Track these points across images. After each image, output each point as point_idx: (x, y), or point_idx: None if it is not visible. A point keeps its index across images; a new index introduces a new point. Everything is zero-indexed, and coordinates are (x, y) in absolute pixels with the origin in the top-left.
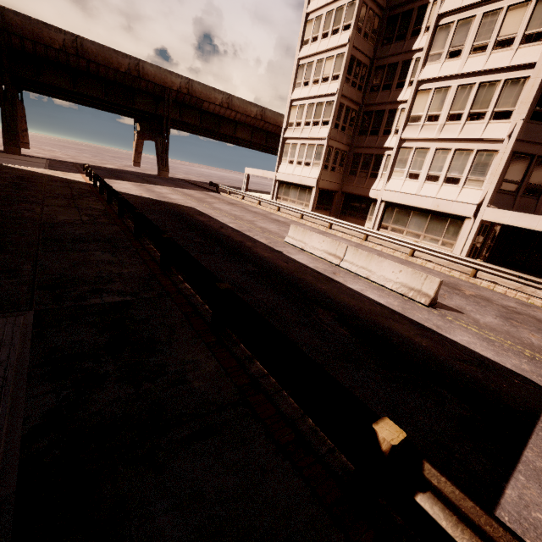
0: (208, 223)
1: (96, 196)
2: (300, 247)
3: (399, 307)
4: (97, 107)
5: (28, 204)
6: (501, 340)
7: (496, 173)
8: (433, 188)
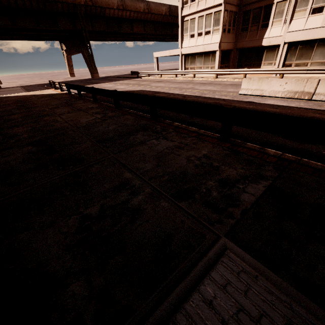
0: (172, 97)
1: (80, 99)
2: (259, 95)
3: None
4: (32, 39)
5: (47, 117)
6: None
7: None
8: None
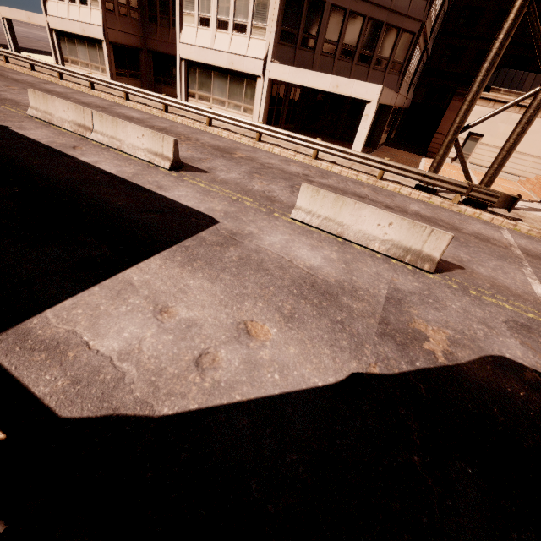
0: None
1: None
2: (46, 121)
3: (130, 174)
4: None
5: None
6: (222, 190)
7: (274, 17)
8: (225, 39)
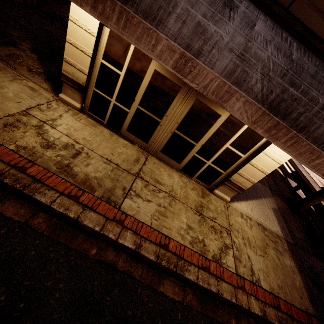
0: None
1: None
2: None
3: (309, 179)
4: None
5: None
6: None
7: None
8: None
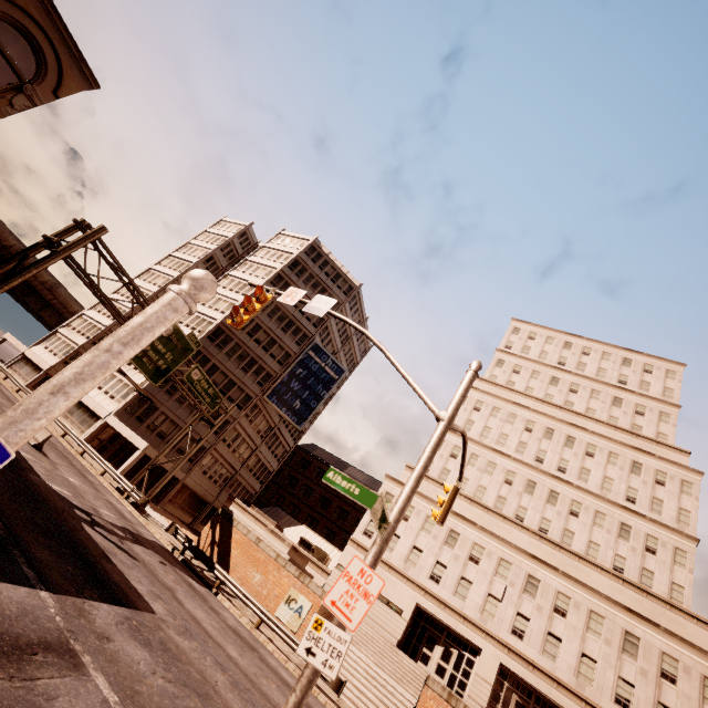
0: None
1: None
2: None
3: None
4: None
5: None
6: None
7: (128, 400)
8: (102, 398)
